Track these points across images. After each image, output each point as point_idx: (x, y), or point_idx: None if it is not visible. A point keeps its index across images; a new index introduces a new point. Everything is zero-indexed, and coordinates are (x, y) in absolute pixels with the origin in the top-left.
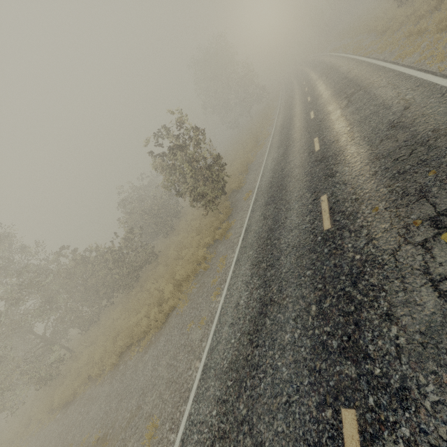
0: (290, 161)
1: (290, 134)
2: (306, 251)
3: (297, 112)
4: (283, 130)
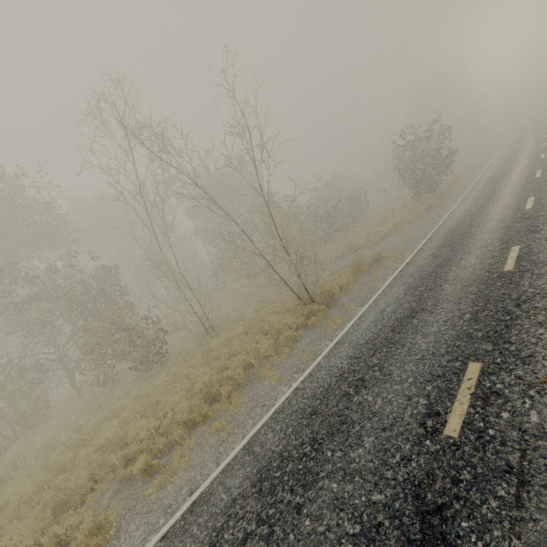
0: (513, 167)
1: (515, 157)
2: (520, 185)
3: (527, 145)
4: (508, 156)
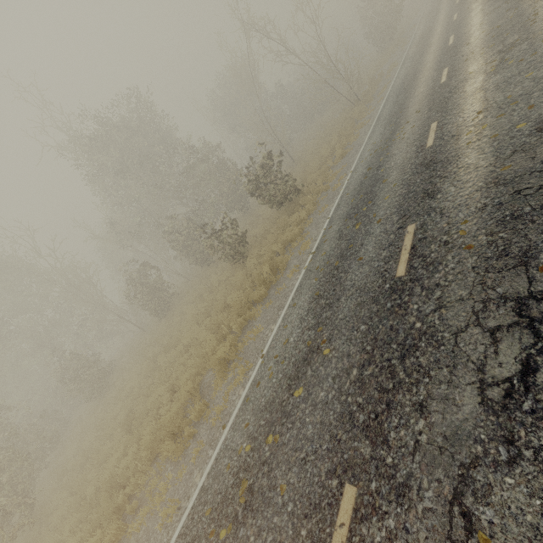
0: None
1: None
2: None
3: None
4: None
